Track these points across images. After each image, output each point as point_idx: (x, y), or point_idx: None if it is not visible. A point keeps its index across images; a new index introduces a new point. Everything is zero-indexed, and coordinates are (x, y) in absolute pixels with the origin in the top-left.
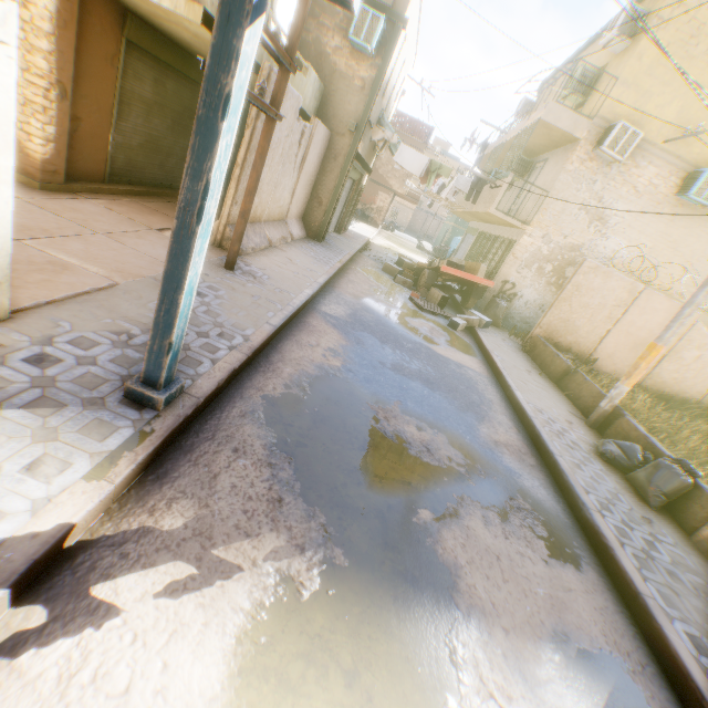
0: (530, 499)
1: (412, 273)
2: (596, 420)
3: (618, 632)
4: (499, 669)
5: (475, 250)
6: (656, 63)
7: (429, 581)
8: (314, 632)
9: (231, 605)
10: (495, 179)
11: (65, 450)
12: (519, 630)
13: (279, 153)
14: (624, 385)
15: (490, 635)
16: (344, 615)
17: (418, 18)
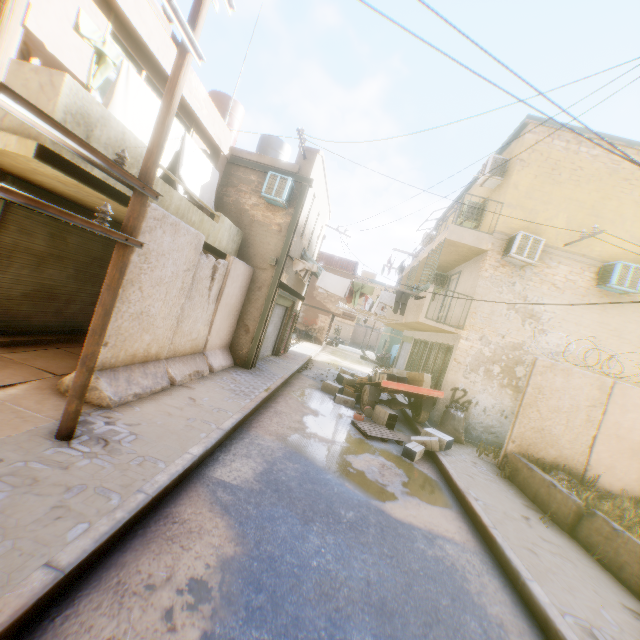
0: None
1: (353, 390)
2: None
3: None
4: None
5: (414, 357)
6: (531, 188)
7: None
8: None
9: None
10: (417, 292)
11: None
12: None
13: (177, 286)
14: None
15: None
16: None
17: (325, 182)
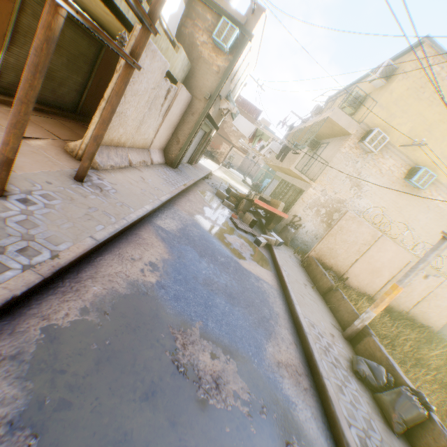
0: (303, 439)
1: (235, 200)
2: (351, 335)
3: None
4: None
5: (277, 190)
6: (400, 98)
7: None
8: None
9: None
10: (296, 148)
11: None
12: None
13: (145, 99)
14: (373, 312)
15: None
16: None
17: (260, 39)
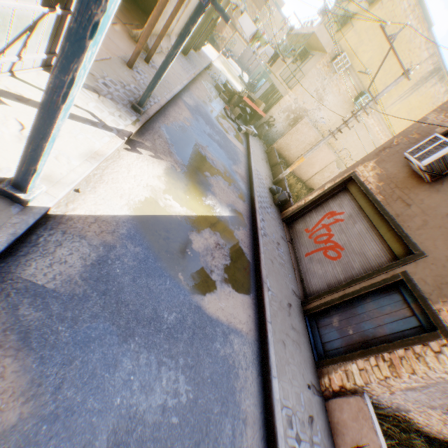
0: (239, 187)
1: (229, 95)
2: (276, 181)
3: (246, 213)
4: (216, 201)
5: (266, 93)
6: (371, 28)
7: (205, 184)
8: (179, 176)
9: (163, 164)
10: (286, 56)
11: (124, 116)
12: (223, 200)
13: None
14: (289, 170)
15: (216, 197)
16: (185, 178)
17: None
